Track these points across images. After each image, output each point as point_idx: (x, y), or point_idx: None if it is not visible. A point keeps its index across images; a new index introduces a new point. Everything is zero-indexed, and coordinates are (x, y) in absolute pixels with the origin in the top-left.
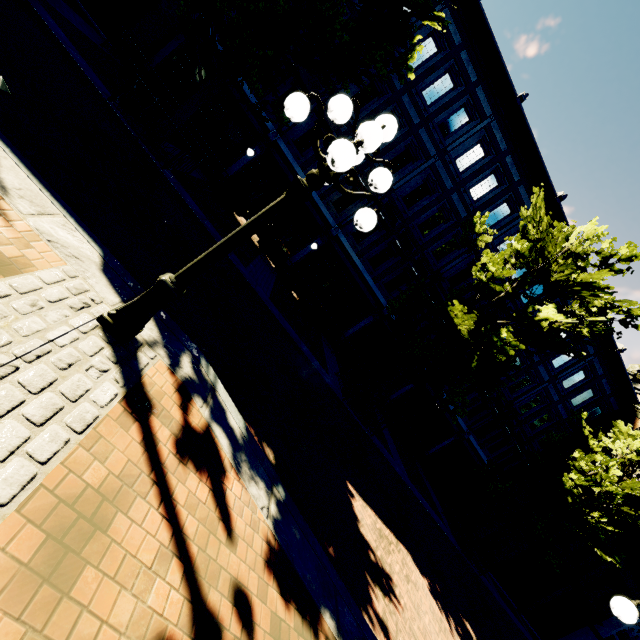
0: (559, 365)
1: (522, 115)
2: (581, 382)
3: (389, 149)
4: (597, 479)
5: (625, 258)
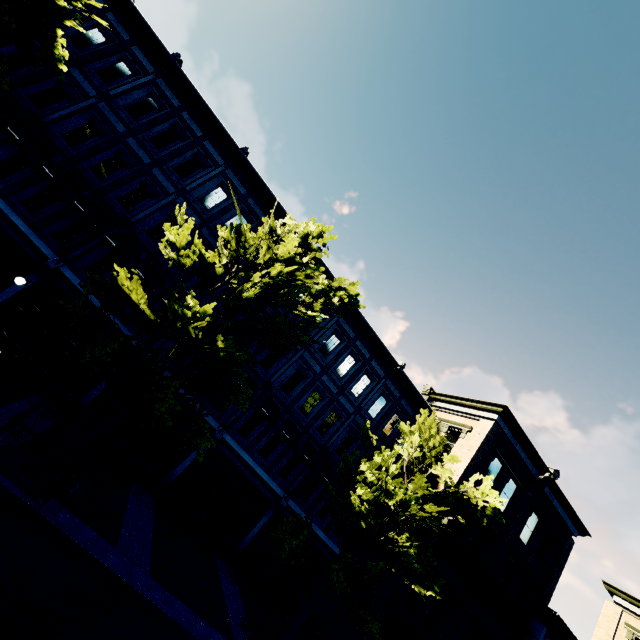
0: (359, 393)
1: (248, 164)
2: (385, 408)
3: (120, 183)
4: (383, 486)
5: (317, 235)
